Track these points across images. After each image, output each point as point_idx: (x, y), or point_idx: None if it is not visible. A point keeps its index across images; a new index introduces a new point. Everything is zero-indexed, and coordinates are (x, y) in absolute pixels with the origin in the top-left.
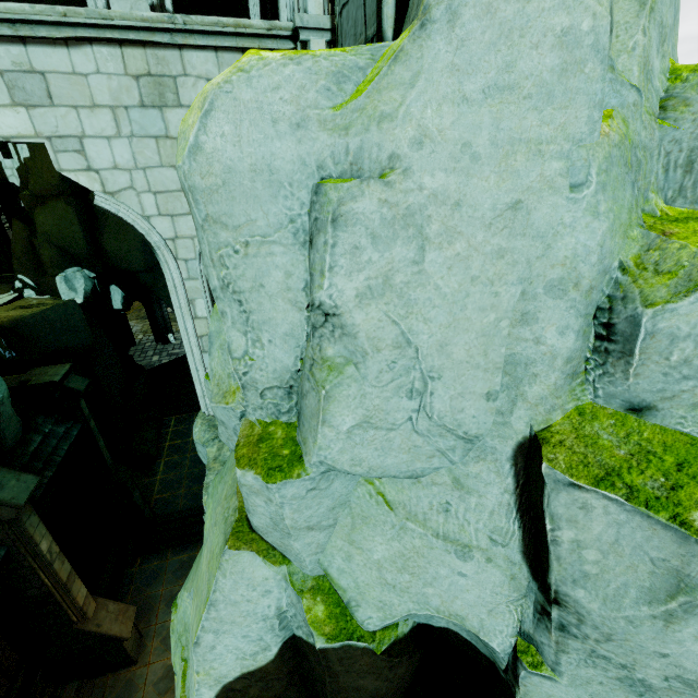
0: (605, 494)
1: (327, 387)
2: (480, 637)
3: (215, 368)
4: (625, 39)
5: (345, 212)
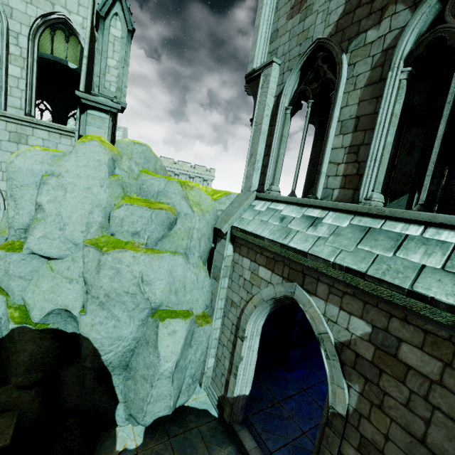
0: (92, 246)
1: (35, 224)
2: (72, 312)
3: (2, 225)
4: (125, 163)
5: (47, 182)
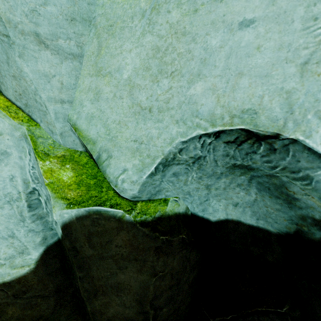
0: None
1: None
2: (287, 135)
3: None
4: None
5: None
